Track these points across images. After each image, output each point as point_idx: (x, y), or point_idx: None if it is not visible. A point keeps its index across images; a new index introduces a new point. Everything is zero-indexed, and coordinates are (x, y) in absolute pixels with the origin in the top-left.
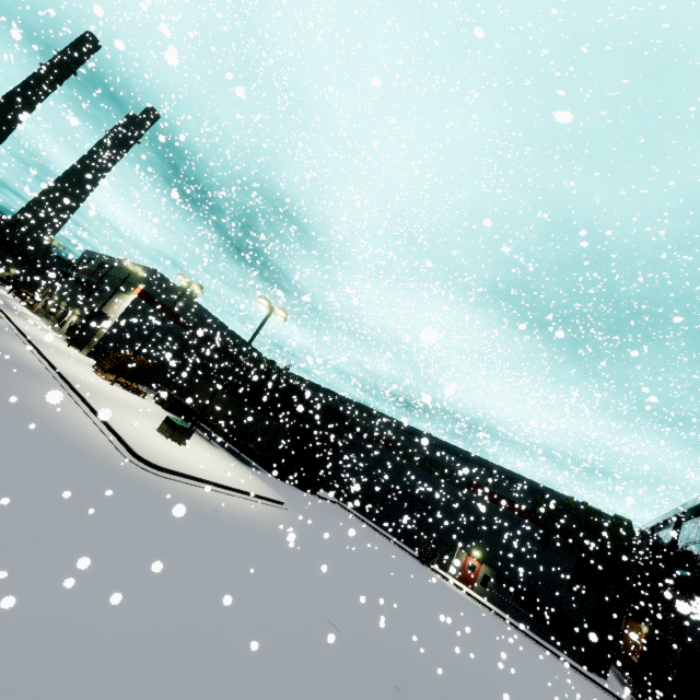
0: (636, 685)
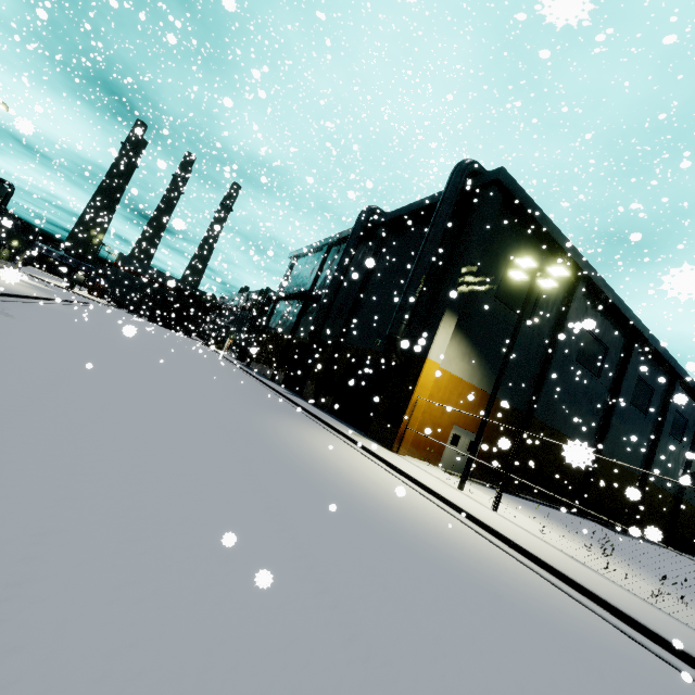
0: None
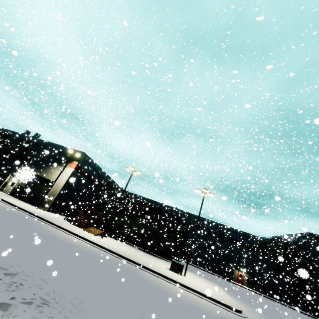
0: (294, 302)
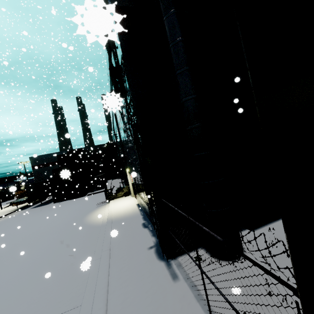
0: None
